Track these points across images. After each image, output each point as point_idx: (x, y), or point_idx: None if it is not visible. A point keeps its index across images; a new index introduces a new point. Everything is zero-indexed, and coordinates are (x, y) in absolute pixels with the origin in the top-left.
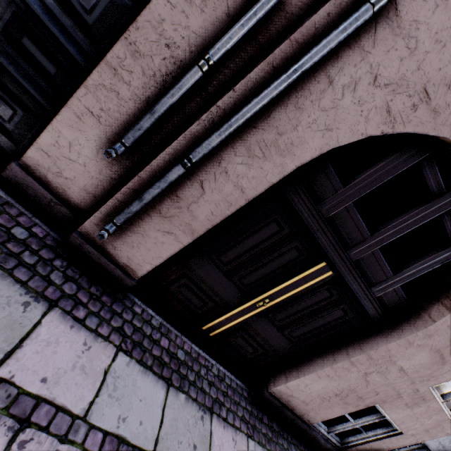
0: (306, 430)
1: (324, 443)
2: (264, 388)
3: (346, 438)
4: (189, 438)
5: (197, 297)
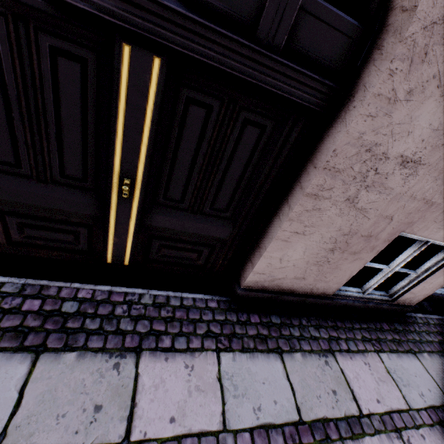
0: (328, 304)
1: (363, 306)
2: (236, 288)
3: (393, 288)
4: (84, 403)
5: (55, 231)
